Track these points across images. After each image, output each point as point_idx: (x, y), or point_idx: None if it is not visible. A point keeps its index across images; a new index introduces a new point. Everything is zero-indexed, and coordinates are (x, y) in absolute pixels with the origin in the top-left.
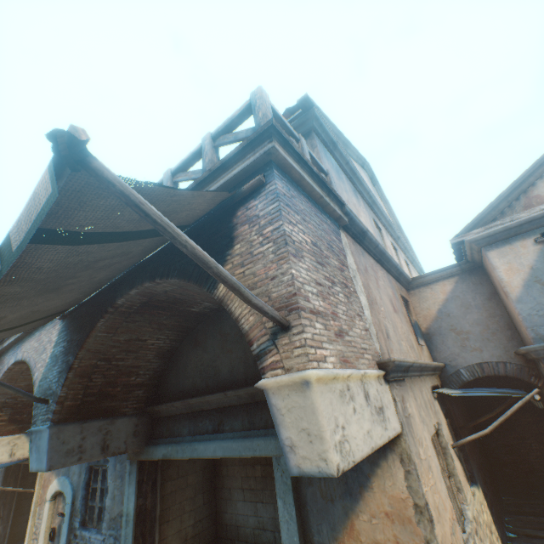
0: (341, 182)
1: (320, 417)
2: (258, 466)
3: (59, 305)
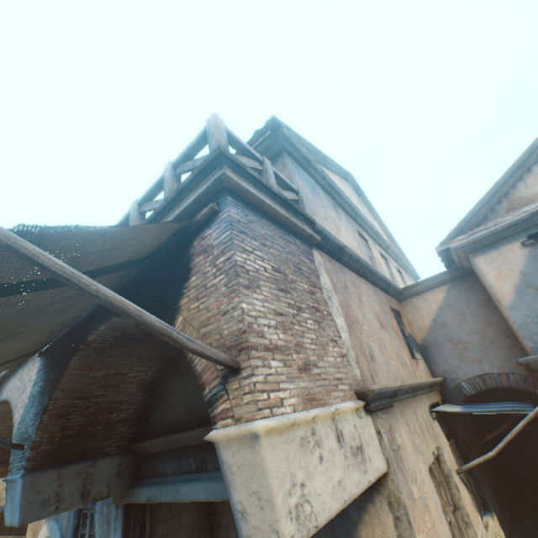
0: (317, 198)
1: (270, 478)
2: None
3: (26, 347)
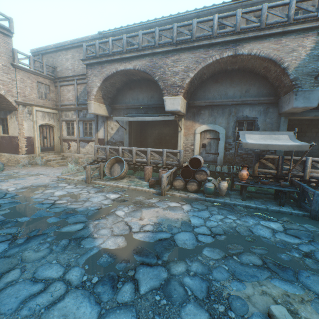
0: None
1: None
2: None
3: None
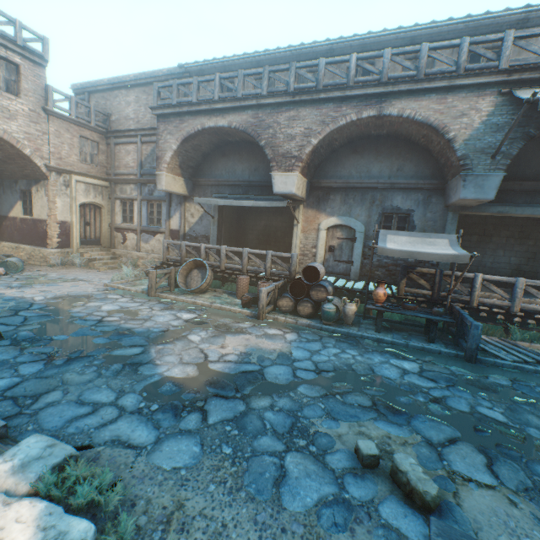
0: None
1: None
2: (475, 236)
3: None
